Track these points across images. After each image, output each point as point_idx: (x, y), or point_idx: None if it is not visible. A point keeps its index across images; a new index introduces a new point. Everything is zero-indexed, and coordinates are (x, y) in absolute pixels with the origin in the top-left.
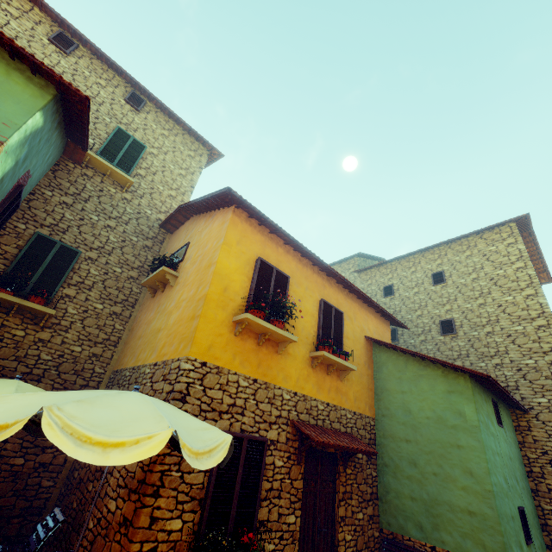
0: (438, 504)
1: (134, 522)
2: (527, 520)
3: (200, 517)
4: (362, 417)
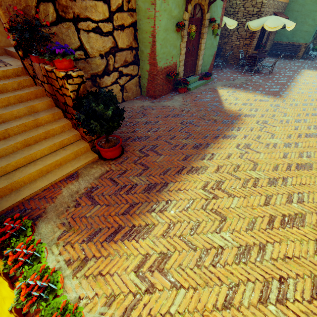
0: (297, 31)
1: (250, 44)
2: (316, 31)
3: (257, 42)
4: (285, 4)
